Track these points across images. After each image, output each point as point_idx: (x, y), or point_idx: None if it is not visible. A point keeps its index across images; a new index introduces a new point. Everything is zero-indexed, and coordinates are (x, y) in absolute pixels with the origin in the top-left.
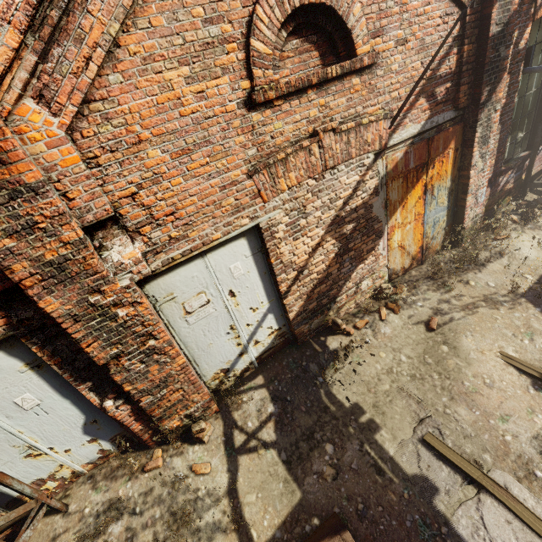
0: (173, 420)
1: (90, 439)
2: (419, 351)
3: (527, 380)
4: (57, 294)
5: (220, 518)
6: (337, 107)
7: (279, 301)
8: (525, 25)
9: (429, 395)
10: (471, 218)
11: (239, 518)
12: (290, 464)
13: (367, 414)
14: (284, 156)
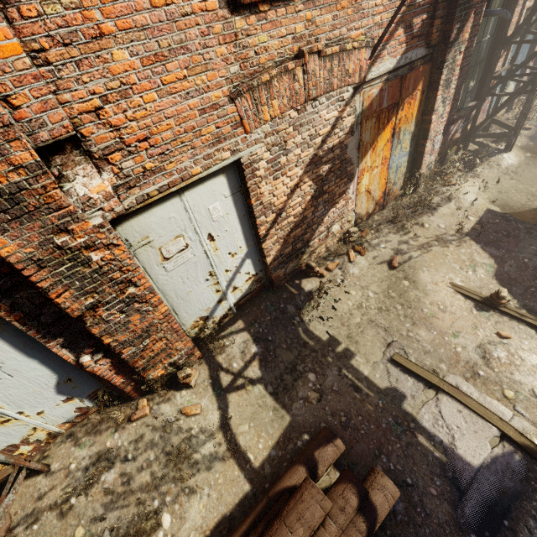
0: (156, 370)
1: (65, 398)
2: (384, 287)
3: (471, 304)
4: (12, 233)
5: (216, 450)
6: (323, 24)
7: (257, 246)
8: None
9: (394, 323)
10: (427, 164)
11: (234, 447)
12: (276, 395)
13: (342, 345)
14: (268, 78)
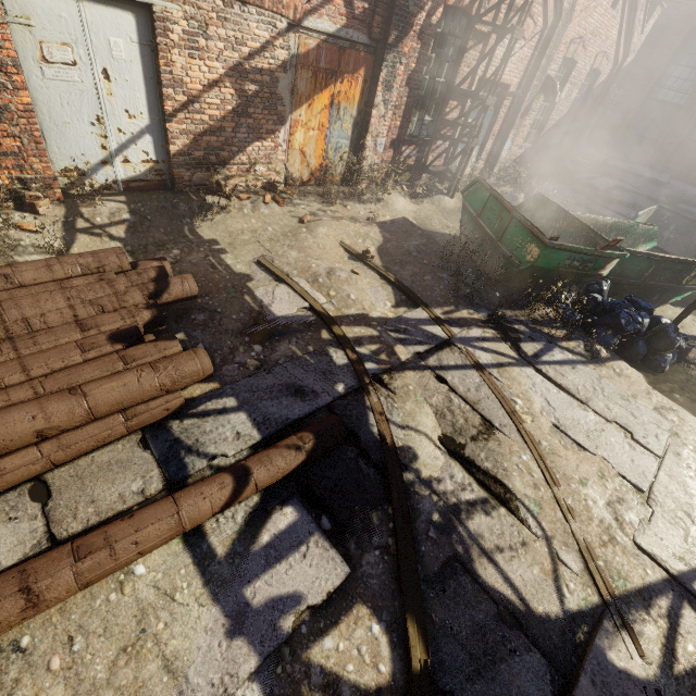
0: None
1: None
2: (285, 230)
3: (347, 255)
4: None
5: None
6: None
7: (163, 127)
8: (438, 3)
9: (277, 248)
10: (369, 163)
11: None
12: (133, 254)
13: (221, 246)
14: None
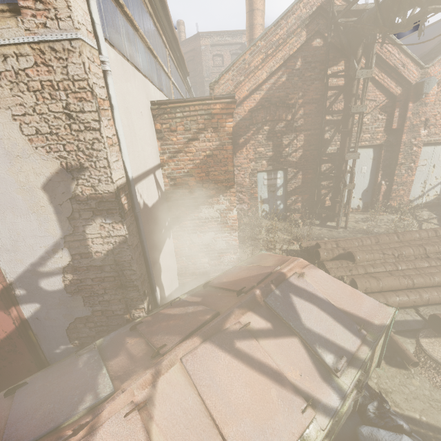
0: (393, 203)
1: (360, 198)
2: None
3: None
4: (407, 134)
5: None
6: None
7: None
8: None
9: None
10: None
11: None
12: None
13: None
14: None
